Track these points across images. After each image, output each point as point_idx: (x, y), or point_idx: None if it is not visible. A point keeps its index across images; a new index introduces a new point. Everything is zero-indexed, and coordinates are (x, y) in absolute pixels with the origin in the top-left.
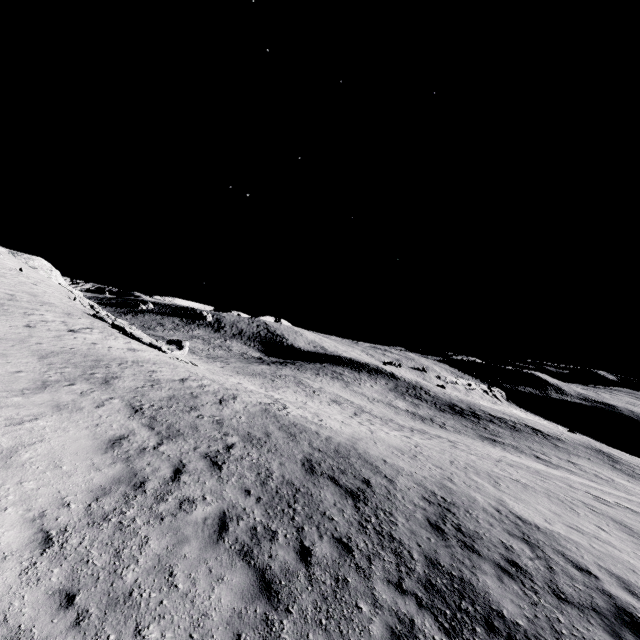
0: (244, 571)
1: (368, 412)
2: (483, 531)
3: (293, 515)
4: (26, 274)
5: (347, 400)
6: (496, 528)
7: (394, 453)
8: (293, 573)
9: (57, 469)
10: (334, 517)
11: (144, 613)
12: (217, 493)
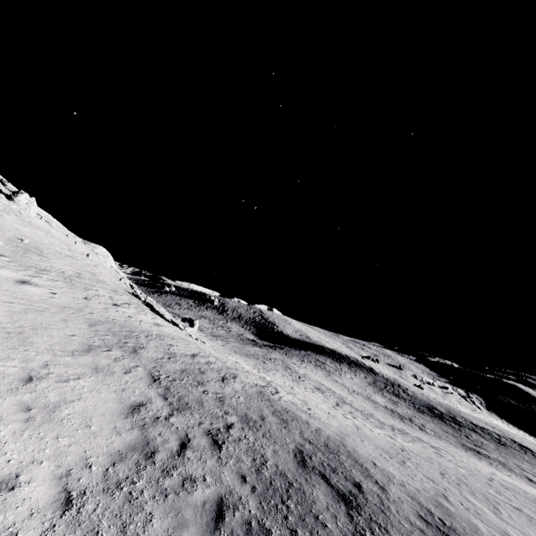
0: None
1: (349, 404)
2: None
3: (286, 513)
4: (91, 258)
5: (329, 389)
6: None
7: (382, 455)
8: None
9: (87, 428)
10: (327, 523)
11: None
12: (216, 475)
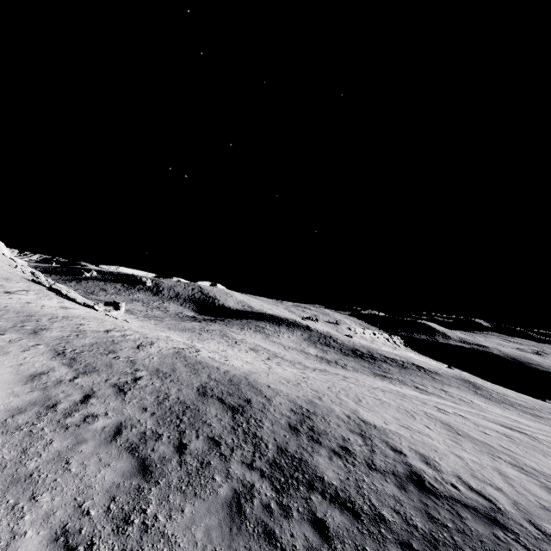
0: (128, 460)
1: (281, 357)
2: (330, 430)
3: (179, 423)
4: None
5: (264, 348)
6: (342, 428)
7: (281, 382)
8: (168, 460)
9: None
10: (213, 424)
11: (40, 487)
12: (118, 410)
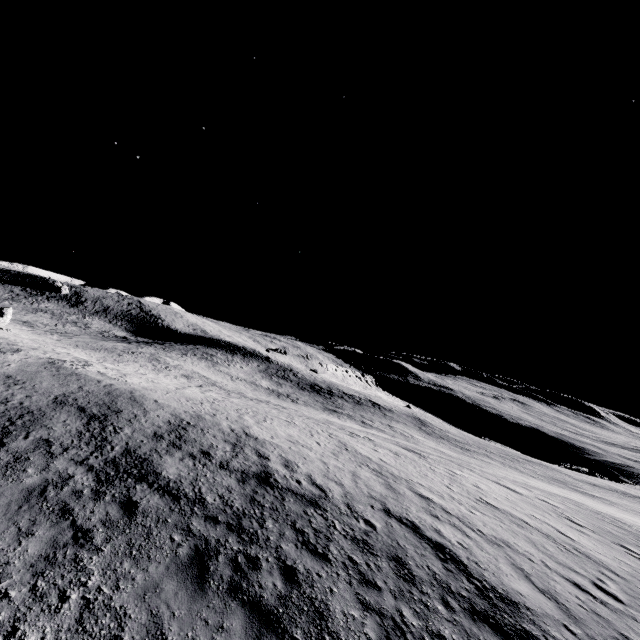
0: None
1: (219, 386)
2: (202, 439)
3: (8, 425)
4: None
5: (203, 376)
6: (217, 438)
7: (179, 399)
8: None
9: None
10: (55, 428)
11: None
12: None
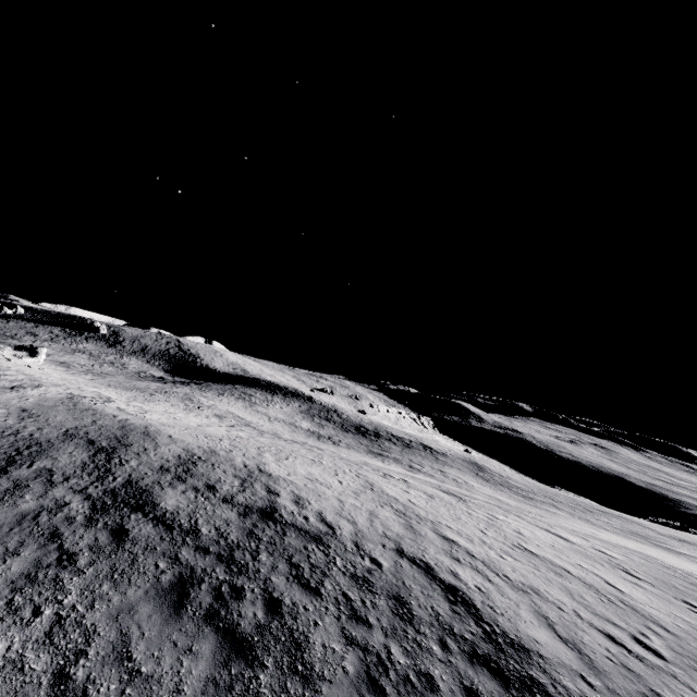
0: None
1: (253, 427)
2: (210, 473)
3: (14, 455)
4: None
5: (238, 417)
6: (227, 473)
7: (196, 435)
8: None
9: None
10: (60, 458)
11: None
12: None
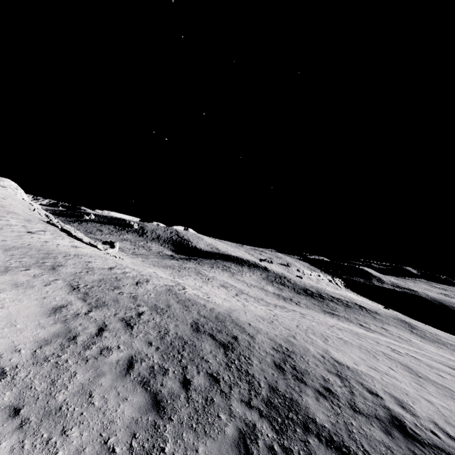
0: (142, 394)
1: (246, 293)
2: (311, 369)
3: (181, 359)
4: None
5: (232, 285)
6: (320, 367)
7: (257, 319)
8: (176, 395)
9: (12, 327)
10: (209, 360)
11: (69, 420)
12: (128, 344)
